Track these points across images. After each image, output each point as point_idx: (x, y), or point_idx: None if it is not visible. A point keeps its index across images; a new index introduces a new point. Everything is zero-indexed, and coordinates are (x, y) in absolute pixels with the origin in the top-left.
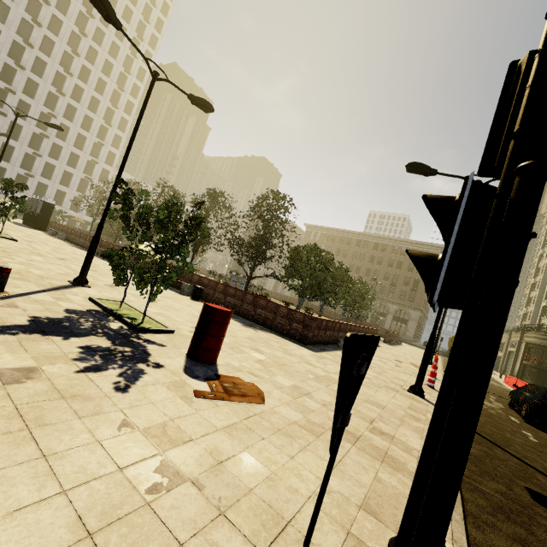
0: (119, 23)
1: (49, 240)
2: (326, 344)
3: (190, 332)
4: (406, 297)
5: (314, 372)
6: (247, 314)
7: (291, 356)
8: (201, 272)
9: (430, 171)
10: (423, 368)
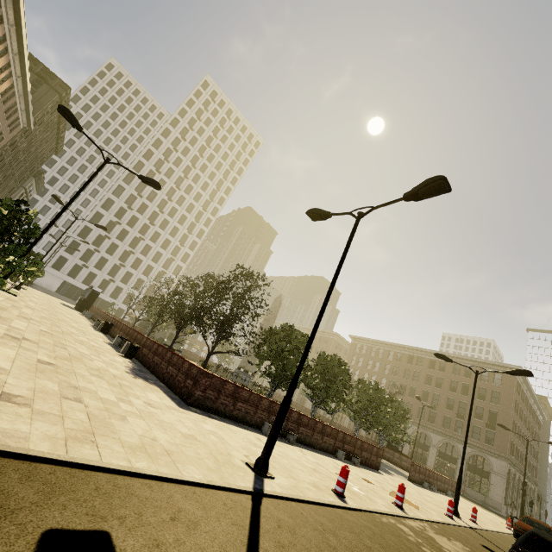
0: (81, 128)
1: (66, 311)
2: (238, 421)
3: (3, 333)
4: (481, 435)
5: (98, 392)
6: (160, 372)
7: (108, 385)
8: (228, 374)
9: (323, 213)
10: (272, 429)
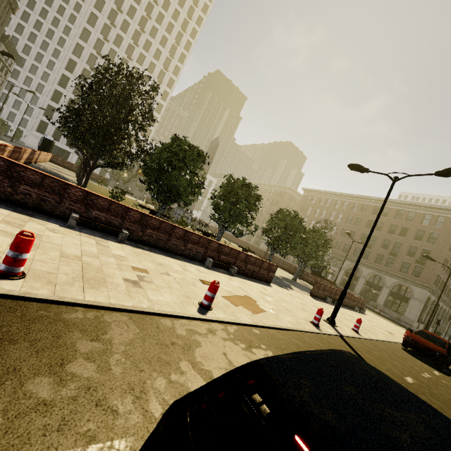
0: None
1: None
2: (29, 208)
3: None
4: (409, 269)
5: None
6: None
7: None
8: None
9: None
10: None
